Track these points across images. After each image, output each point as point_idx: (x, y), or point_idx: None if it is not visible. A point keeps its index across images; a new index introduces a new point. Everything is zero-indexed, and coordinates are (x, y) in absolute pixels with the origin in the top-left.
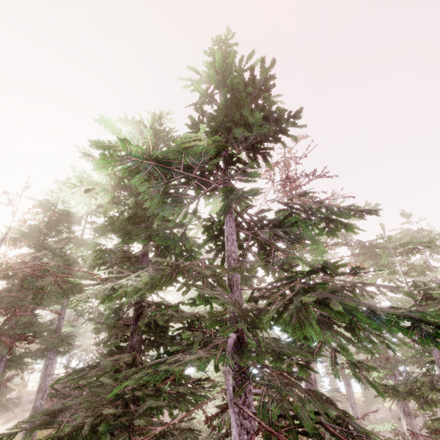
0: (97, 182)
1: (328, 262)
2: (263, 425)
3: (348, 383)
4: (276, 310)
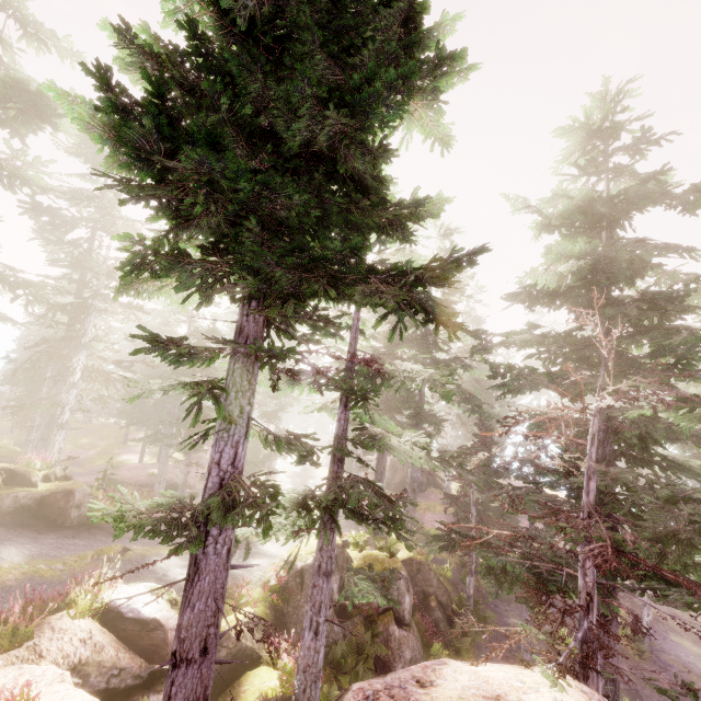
0: (570, 254)
1: None
2: None
3: None
4: None
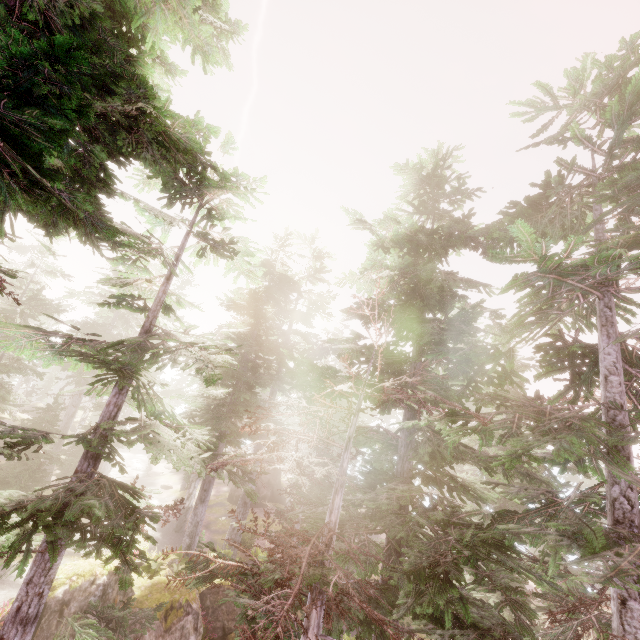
0: (386, 265)
1: None
2: None
3: None
4: None
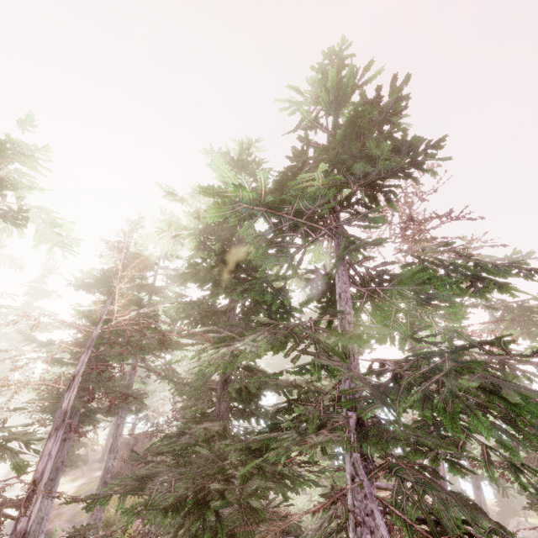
0: (185, 226)
1: (501, 341)
2: (417, 528)
3: (477, 486)
4: (420, 392)
